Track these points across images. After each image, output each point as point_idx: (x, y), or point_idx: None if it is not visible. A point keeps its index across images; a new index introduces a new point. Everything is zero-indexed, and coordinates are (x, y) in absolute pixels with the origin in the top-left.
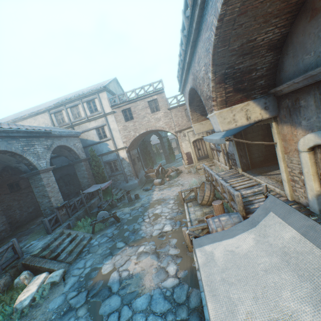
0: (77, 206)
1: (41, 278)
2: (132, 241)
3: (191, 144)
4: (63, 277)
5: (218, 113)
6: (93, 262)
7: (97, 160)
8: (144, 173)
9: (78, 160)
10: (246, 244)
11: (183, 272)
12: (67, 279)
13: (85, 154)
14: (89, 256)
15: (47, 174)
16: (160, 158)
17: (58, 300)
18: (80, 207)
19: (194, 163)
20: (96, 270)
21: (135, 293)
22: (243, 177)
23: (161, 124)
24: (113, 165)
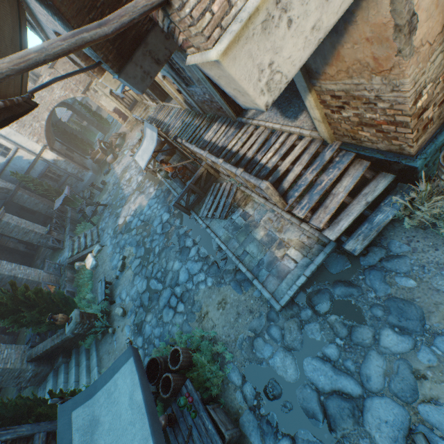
0: (62, 225)
1: (90, 256)
2: (125, 202)
3: (111, 98)
4: (102, 247)
5: (104, 80)
6: (112, 228)
7: (32, 179)
8: (91, 162)
9: (12, 192)
10: (145, 144)
11: (157, 186)
12: (105, 244)
13: (11, 183)
14: (106, 231)
15: (7, 217)
16: (92, 133)
17: (110, 248)
18: (65, 225)
19: (130, 117)
20: (116, 227)
21: (142, 211)
22: (165, 108)
23: (59, 92)
24: (51, 175)
